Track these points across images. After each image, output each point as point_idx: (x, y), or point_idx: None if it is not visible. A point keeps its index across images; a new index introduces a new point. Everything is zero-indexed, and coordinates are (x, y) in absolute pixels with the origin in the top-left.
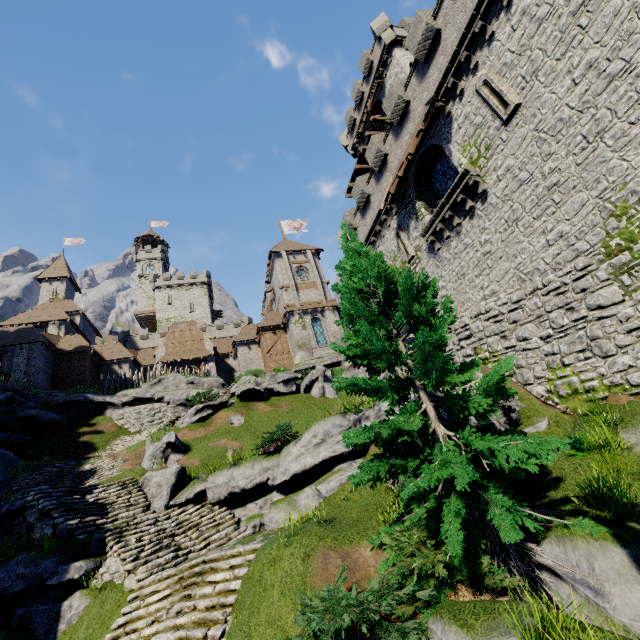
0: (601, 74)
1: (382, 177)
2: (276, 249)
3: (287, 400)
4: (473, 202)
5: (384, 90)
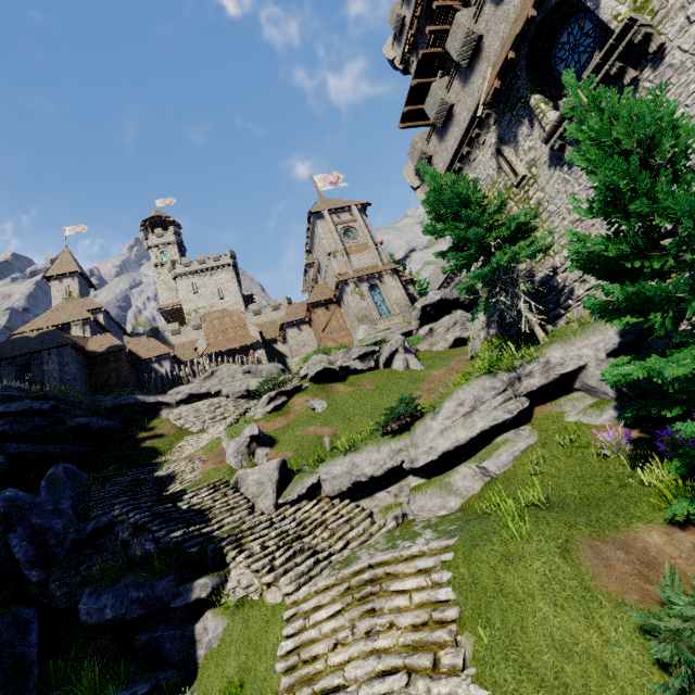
0: None
1: (473, 74)
2: (315, 209)
3: (367, 377)
4: (636, 71)
5: None
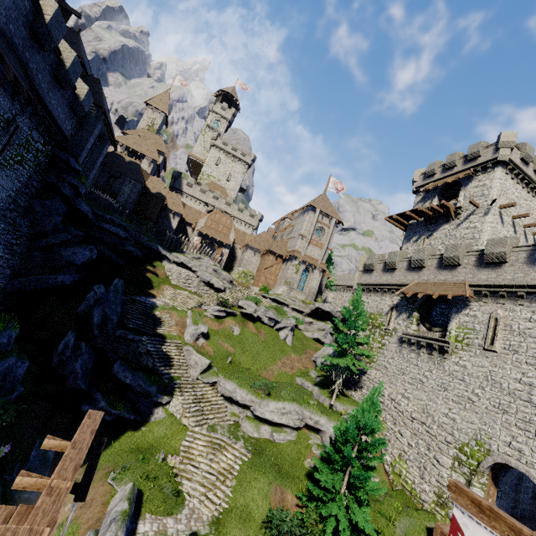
0: (529, 394)
1: (412, 272)
2: (315, 204)
3: (265, 330)
4: (438, 354)
5: (469, 182)
